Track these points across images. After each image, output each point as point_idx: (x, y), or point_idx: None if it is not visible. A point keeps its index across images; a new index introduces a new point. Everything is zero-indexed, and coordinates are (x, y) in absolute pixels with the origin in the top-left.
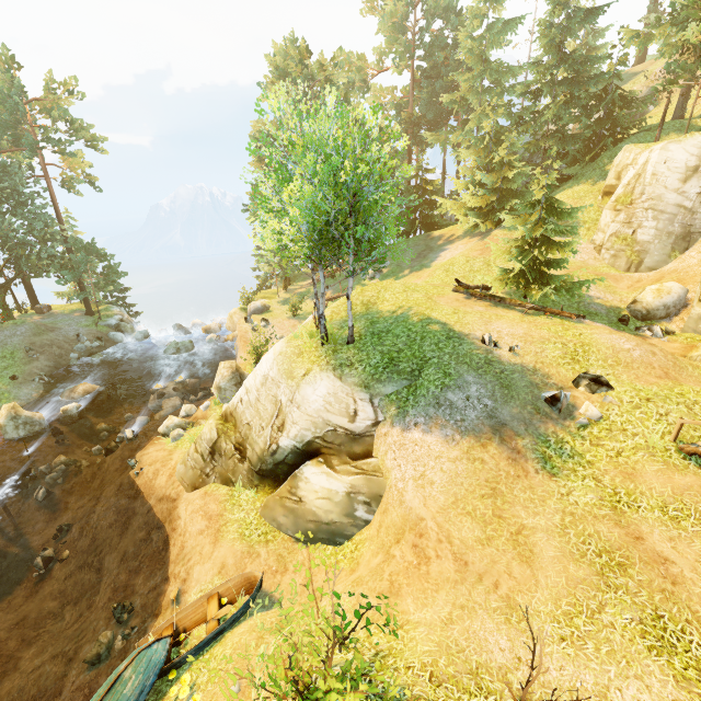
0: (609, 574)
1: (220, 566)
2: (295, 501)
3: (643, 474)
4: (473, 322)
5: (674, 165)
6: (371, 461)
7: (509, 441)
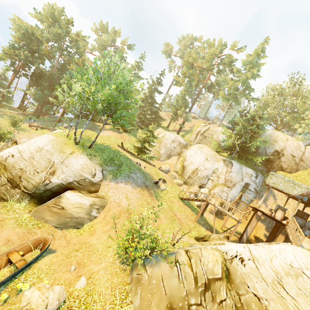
0: (173, 221)
1: (5, 241)
2: (59, 208)
3: (174, 202)
4: (131, 157)
5: (170, 138)
6: (100, 193)
7: (149, 190)
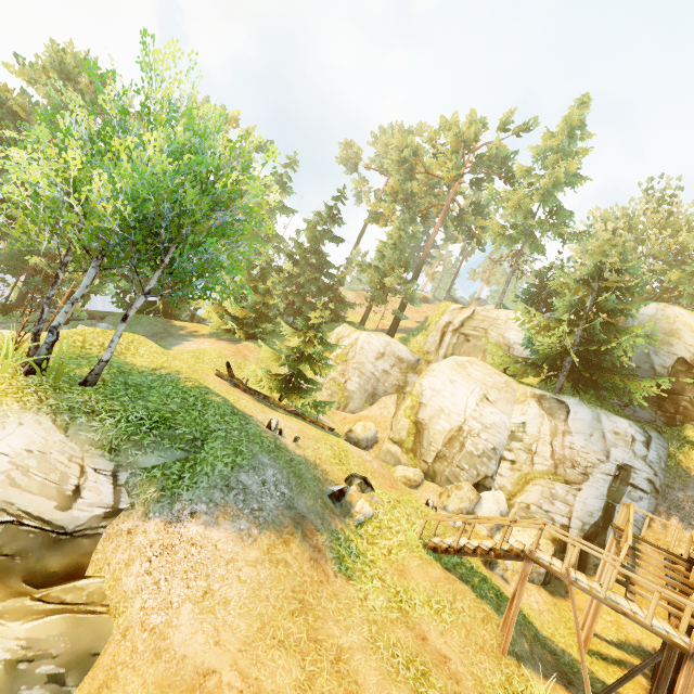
0: (421, 689)
1: None
2: None
3: (411, 570)
4: (251, 407)
5: (373, 347)
6: (88, 584)
7: (312, 537)
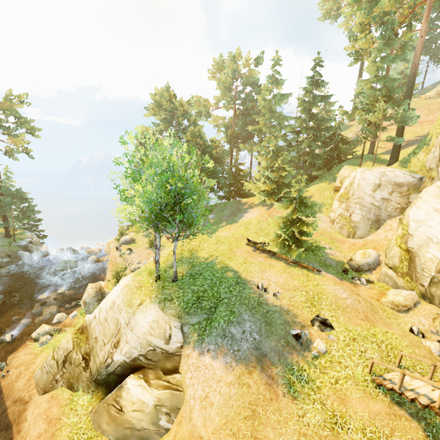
0: None
1: None
2: (117, 408)
3: (351, 400)
4: (254, 271)
5: (368, 182)
6: (176, 377)
7: (267, 370)
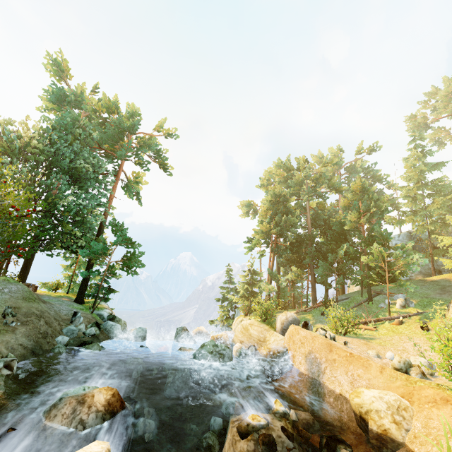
0: None
1: None
2: None
3: None
4: None
5: None
6: None
7: None
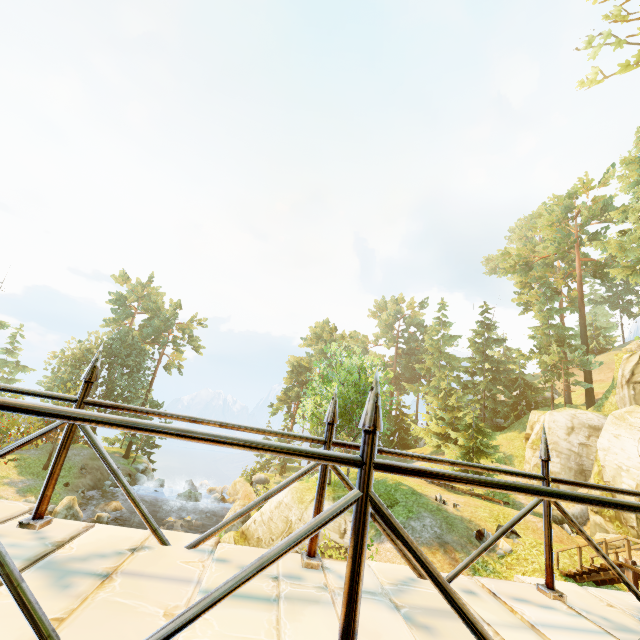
0: None
1: None
2: None
3: None
4: (431, 491)
5: (559, 424)
6: None
7: (450, 553)
